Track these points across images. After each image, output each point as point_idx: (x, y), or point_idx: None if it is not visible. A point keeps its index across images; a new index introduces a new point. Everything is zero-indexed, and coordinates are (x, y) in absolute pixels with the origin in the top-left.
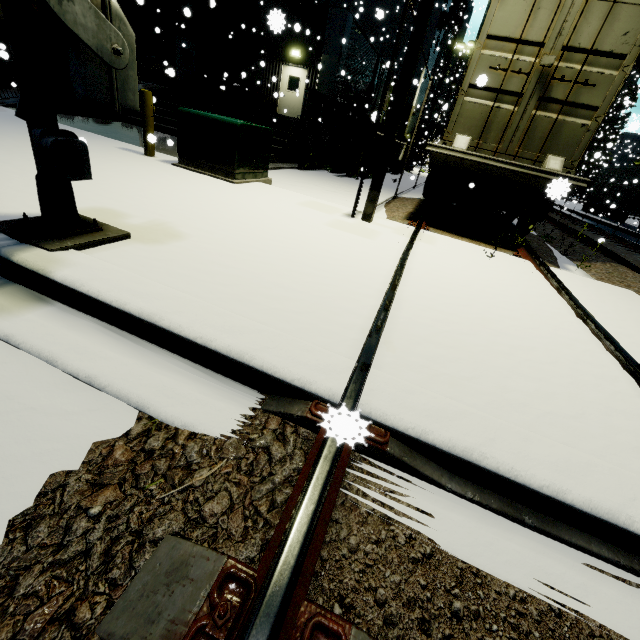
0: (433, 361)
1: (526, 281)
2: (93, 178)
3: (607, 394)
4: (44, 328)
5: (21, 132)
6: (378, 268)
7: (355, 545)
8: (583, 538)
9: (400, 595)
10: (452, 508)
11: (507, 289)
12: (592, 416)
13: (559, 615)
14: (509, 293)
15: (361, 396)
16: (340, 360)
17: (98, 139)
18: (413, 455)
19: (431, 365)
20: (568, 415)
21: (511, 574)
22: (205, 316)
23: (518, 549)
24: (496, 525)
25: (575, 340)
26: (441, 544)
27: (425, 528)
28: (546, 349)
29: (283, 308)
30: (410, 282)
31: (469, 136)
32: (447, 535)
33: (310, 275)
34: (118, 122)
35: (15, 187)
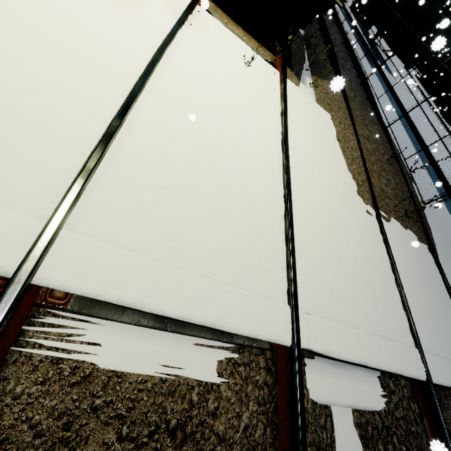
0: (140, 207)
1: (264, 100)
2: None
3: (262, 223)
4: None
5: None
6: (122, 70)
7: (20, 392)
8: (199, 331)
9: (53, 414)
10: (119, 334)
11: (244, 111)
12: (242, 246)
13: (165, 381)
14: (244, 116)
15: (39, 270)
16: (25, 225)
17: None
18: (93, 305)
19: (136, 213)
20: (226, 248)
21: (144, 368)
22: None
23: (156, 349)
24: (148, 336)
25: (267, 171)
26: (100, 364)
27: (90, 357)
28: (242, 183)
29: None
30: (154, 96)
31: None
32: (107, 356)
33: (15, 76)
34: None
35: None
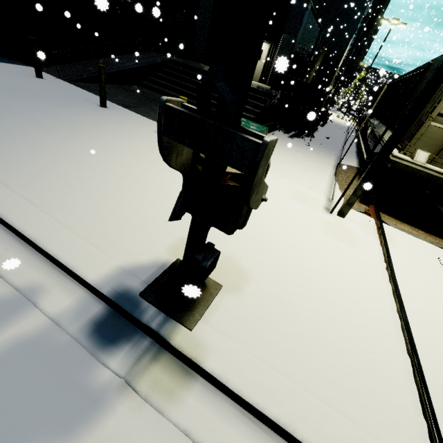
0: None
1: None
2: (161, 188)
3: None
4: (206, 420)
5: (95, 123)
6: (381, 299)
7: None
8: None
9: None
10: None
11: None
12: None
13: None
14: None
15: None
16: None
17: (139, 121)
18: None
19: None
20: None
21: None
22: (321, 425)
23: None
24: None
25: None
26: None
27: None
28: None
29: (354, 388)
30: (410, 320)
31: (428, 152)
32: None
33: (347, 325)
34: (138, 88)
35: (126, 217)
